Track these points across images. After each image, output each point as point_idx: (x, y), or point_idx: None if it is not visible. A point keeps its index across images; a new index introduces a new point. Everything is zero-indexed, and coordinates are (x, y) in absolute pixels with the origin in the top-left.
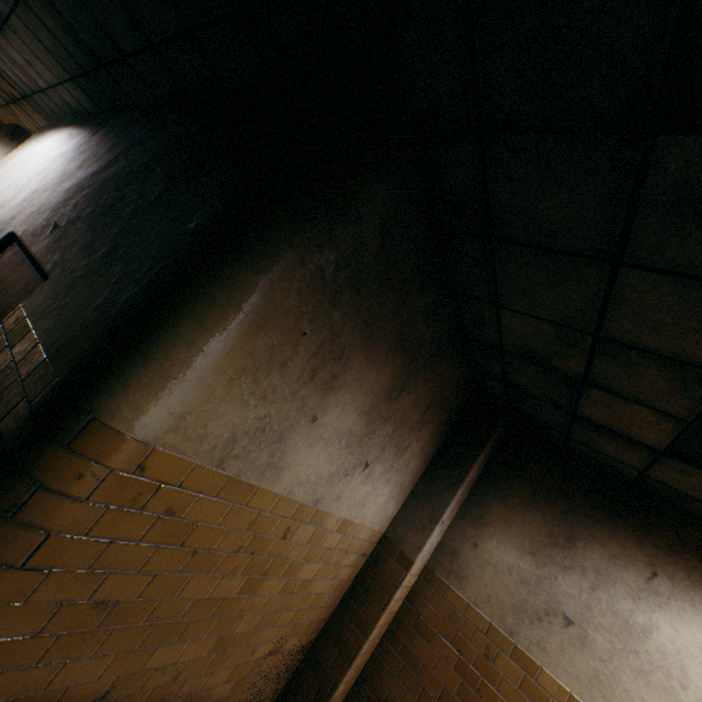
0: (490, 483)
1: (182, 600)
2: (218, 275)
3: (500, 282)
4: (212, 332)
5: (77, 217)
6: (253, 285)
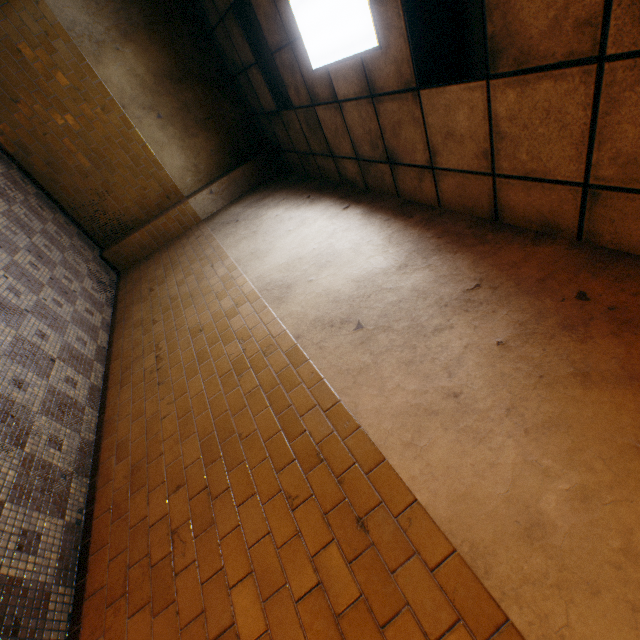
0: (252, 190)
1: (51, 89)
2: None
3: (204, 9)
4: None
5: None
6: None
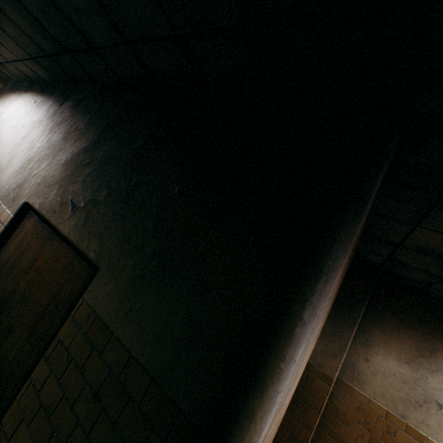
0: (369, 316)
1: None
2: (302, 297)
3: (432, 216)
4: (300, 344)
5: (93, 199)
6: (323, 293)
